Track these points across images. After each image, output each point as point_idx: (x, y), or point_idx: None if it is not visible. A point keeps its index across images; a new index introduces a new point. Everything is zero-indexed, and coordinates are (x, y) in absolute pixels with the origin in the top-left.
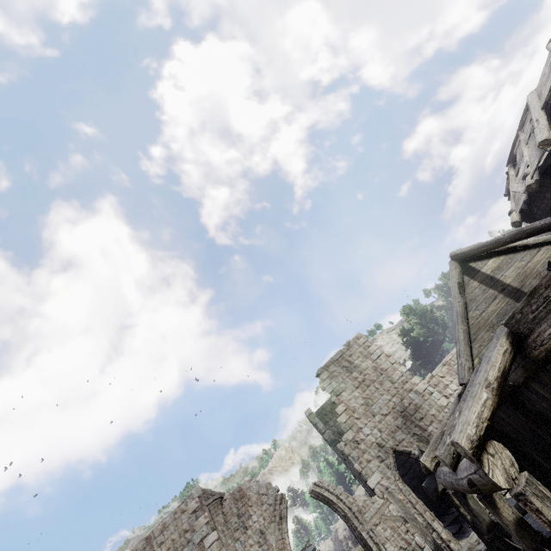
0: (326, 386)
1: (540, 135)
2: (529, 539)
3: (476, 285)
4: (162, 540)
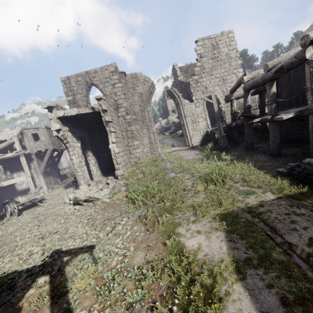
0: (198, 49)
1: None
2: (273, 97)
3: None
4: (94, 76)
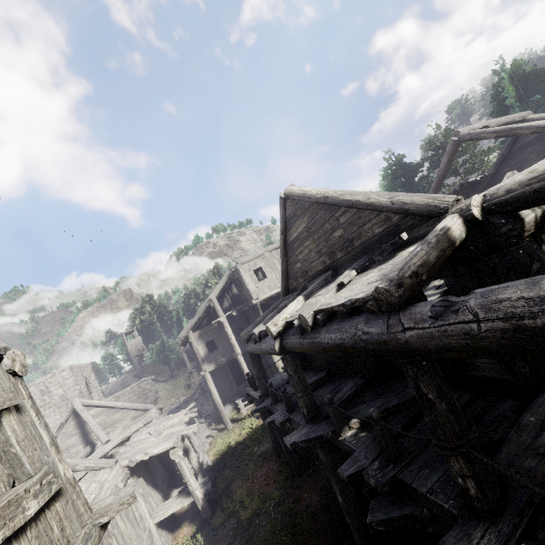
0: None
1: (182, 332)
2: None
3: (73, 424)
4: None
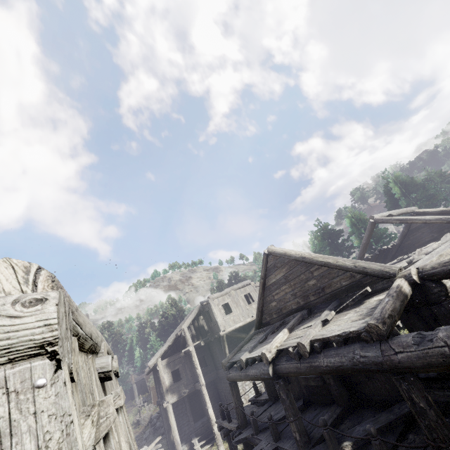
0: None
1: (152, 359)
2: None
3: None
4: None
